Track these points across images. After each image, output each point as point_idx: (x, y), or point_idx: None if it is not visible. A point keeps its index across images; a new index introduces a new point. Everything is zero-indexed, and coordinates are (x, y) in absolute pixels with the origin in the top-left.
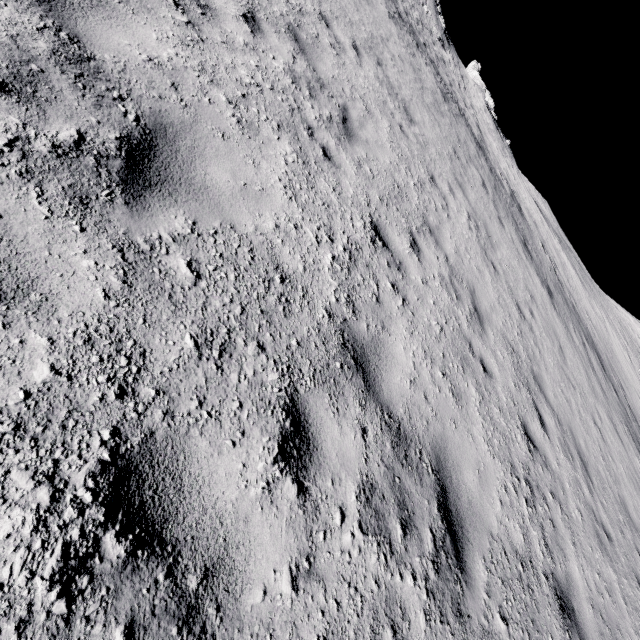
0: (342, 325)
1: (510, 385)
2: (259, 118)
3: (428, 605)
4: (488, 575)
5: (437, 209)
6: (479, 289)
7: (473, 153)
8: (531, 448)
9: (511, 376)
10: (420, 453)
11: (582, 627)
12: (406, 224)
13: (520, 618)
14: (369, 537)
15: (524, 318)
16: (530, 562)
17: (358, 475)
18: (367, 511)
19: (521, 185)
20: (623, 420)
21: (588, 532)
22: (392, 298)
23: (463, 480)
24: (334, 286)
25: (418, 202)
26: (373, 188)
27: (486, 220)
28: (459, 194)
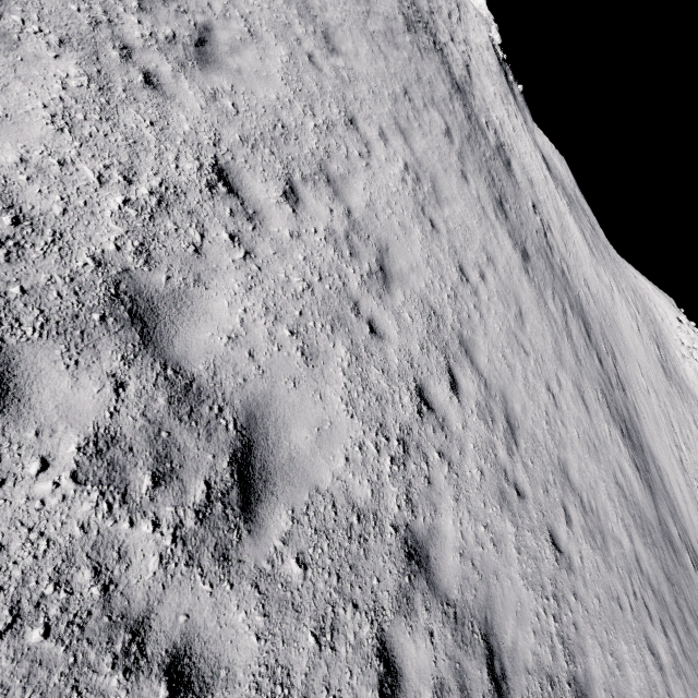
0: (119, 275)
1: (413, 348)
2: (23, 29)
3: (171, 550)
4: (293, 525)
5: (349, 156)
6: (397, 247)
7: (441, 96)
8: (423, 410)
9: (419, 339)
10: (220, 410)
11: (436, 572)
12: (284, 170)
13: (331, 563)
14: (87, 487)
15: (467, 281)
16: (374, 515)
17: (91, 428)
18: (94, 462)
19: (524, 138)
20: (600, 388)
21: (486, 489)
22: (226, 250)
23: (288, 437)
24: (118, 233)
25: (316, 147)
26: (232, 126)
27: (437, 173)
28: (397, 141)
